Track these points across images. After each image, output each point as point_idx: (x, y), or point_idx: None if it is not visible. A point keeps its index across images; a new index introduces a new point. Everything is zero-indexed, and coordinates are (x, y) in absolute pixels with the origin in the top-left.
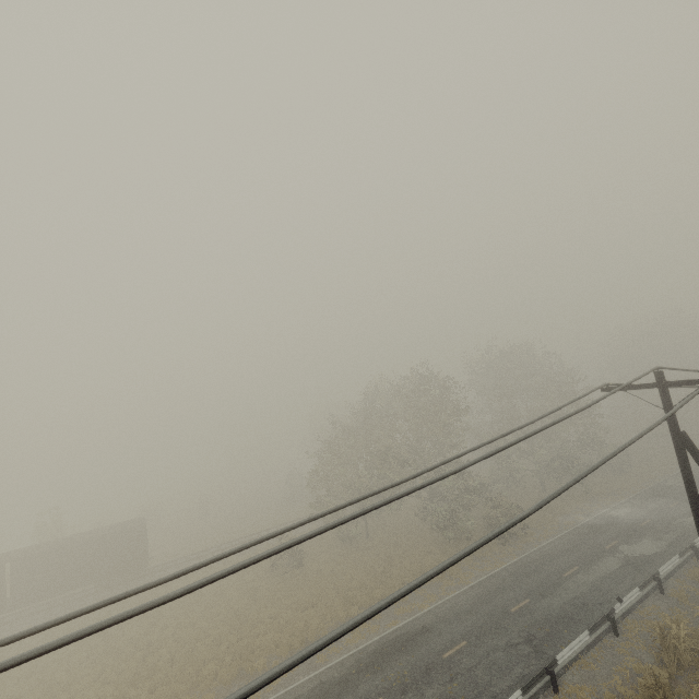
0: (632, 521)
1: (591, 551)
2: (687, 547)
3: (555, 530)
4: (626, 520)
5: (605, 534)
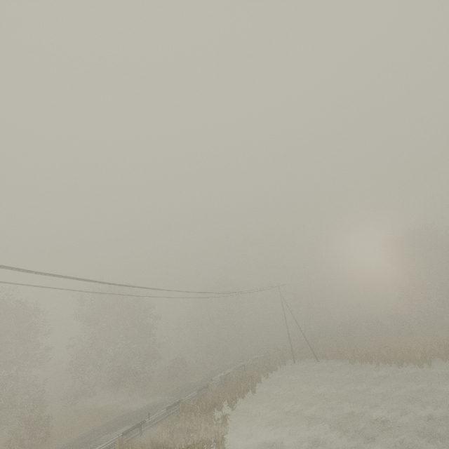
0: (138, 413)
1: (77, 446)
2: (135, 425)
3: (79, 433)
4: (135, 413)
5: (106, 428)
